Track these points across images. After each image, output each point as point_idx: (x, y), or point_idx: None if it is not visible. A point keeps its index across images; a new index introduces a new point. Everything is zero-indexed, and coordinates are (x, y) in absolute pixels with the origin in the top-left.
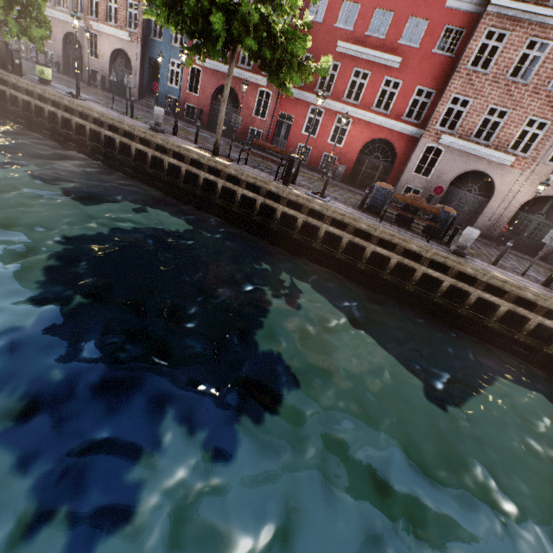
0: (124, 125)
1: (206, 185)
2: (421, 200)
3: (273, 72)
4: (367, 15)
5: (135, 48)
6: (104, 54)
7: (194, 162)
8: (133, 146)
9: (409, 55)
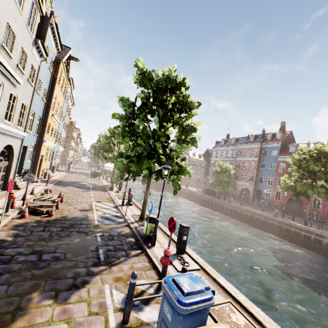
0: (265, 215)
1: (304, 237)
2: None
3: (327, 198)
4: None
5: (251, 187)
6: (238, 189)
7: (297, 228)
8: (268, 221)
9: None
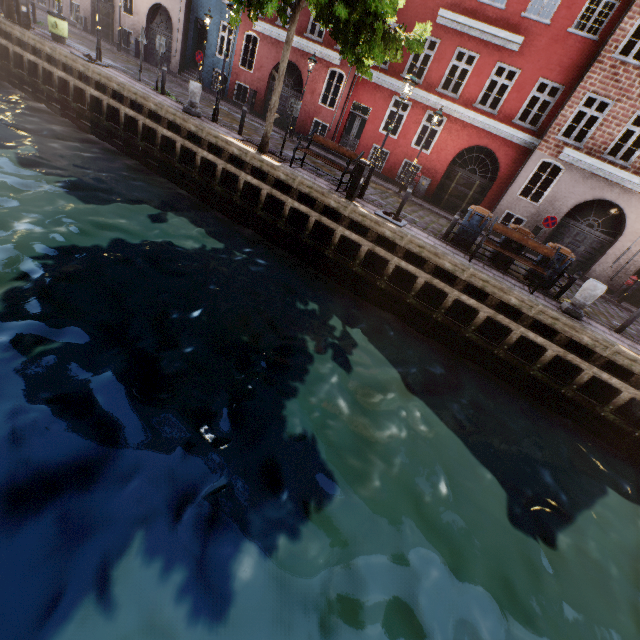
0: (150, 103)
1: (248, 190)
2: (529, 236)
3: (348, 42)
4: None
5: (178, 4)
6: (140, 9)
7: (234, 159)
8: (159, 131)
9: (534, 34)
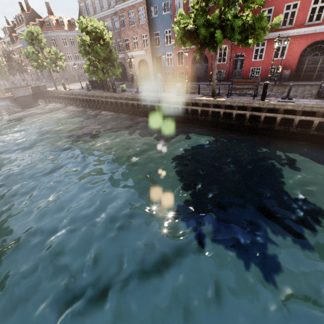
0: (165, 98)
1: (212, 114)
2: None
3: (240, 40)
4: None
5: (148, 56)
6: (135, 65)
7: (204, 105)
8: (171, 107)
9: None
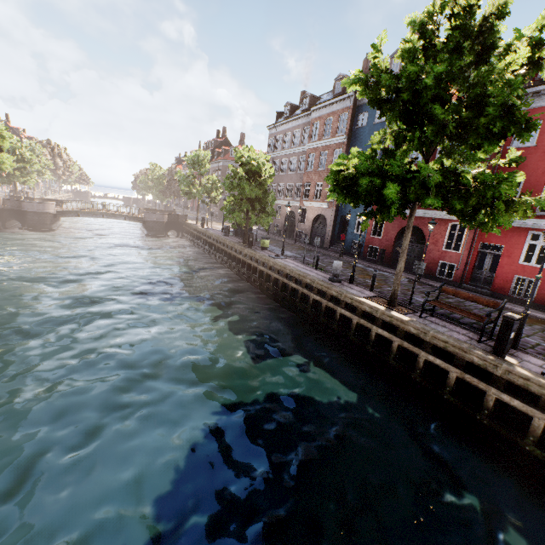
0: (306, 279)
1: (379, 339)
2: None
3: (466, 215)
4: None
5: (330, 212)
6: (308, 219)
7: (366, 314)
8: (311, 296)
9: None
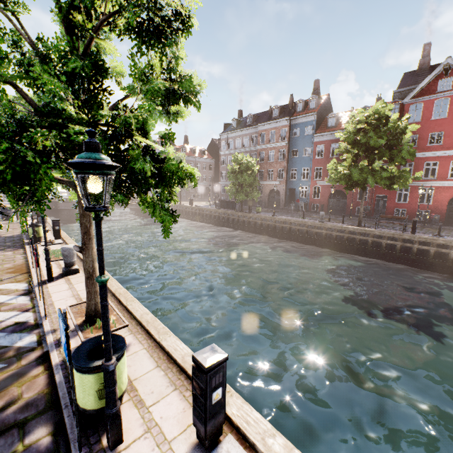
0: (308, 223)
1: (359, 242)
2: None
3: (386, 184)
4: (424, 137)
5: (282, 186)
6: (265, 192)
7: (350, 232)
8: (314, 231)
9: None
